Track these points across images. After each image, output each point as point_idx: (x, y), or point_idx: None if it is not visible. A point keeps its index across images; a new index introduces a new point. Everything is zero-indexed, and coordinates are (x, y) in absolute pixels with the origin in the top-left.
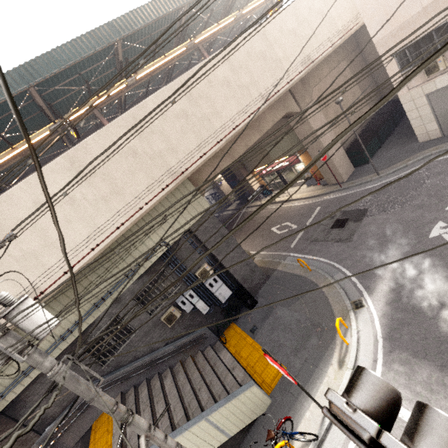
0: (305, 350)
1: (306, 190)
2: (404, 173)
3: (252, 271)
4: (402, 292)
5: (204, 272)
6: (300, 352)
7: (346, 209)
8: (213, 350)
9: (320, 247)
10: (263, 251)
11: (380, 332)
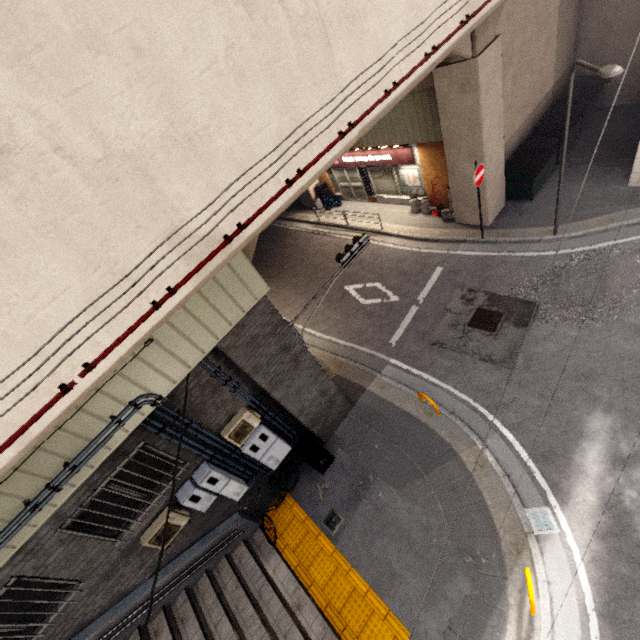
0: (447, 602)
1: (412, 221)
2: (604, 246)
3: (330, 402)
4: (626, 517)
5: (243, 428)
6: (437, 604)
7: (495, 291)
8: (252, 556)
9: (452, 363)
10: (334, 336)
11: (591, 597)
